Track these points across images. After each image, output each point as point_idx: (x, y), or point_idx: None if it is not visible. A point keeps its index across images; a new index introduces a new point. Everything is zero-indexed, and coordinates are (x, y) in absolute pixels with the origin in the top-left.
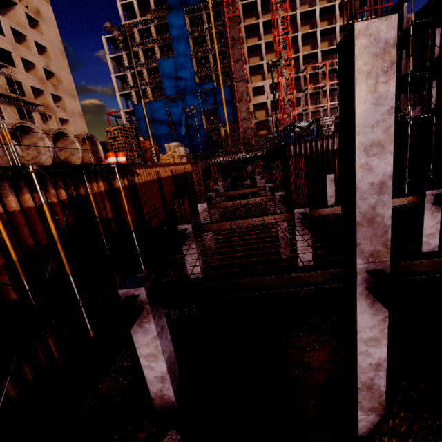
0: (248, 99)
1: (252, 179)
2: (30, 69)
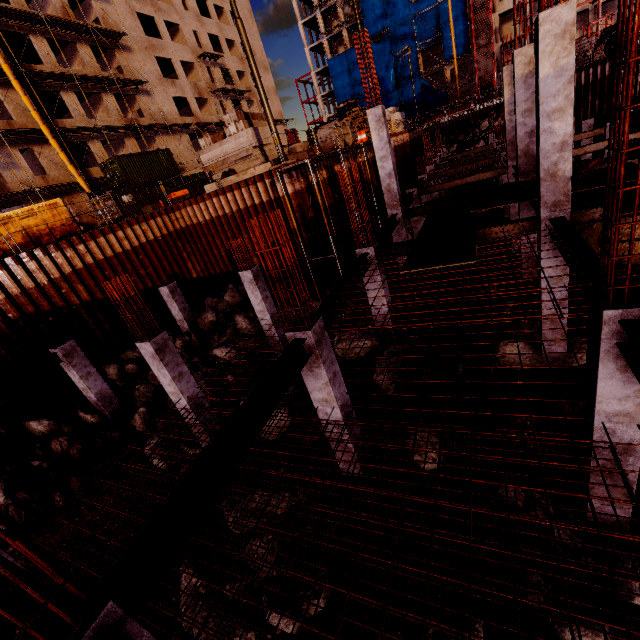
0: (491, 10)
1: (487, 141)
2: (230, 49)
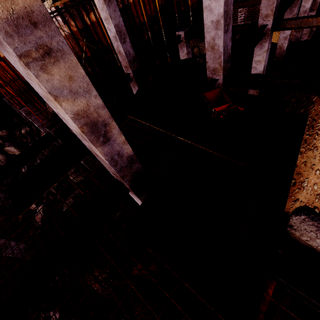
0: None
1: None
2: None
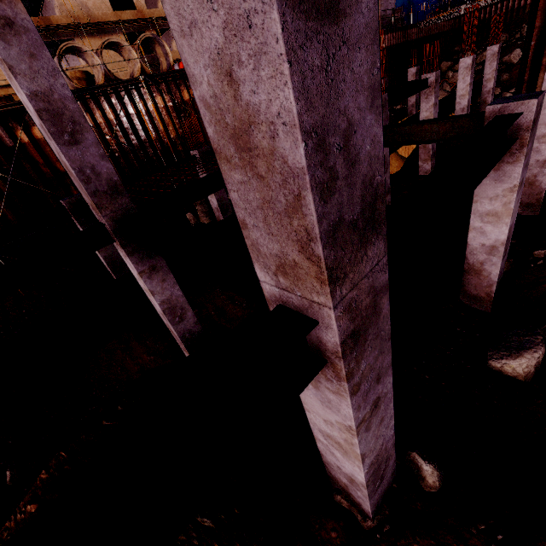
0: None
1: None
2: None
